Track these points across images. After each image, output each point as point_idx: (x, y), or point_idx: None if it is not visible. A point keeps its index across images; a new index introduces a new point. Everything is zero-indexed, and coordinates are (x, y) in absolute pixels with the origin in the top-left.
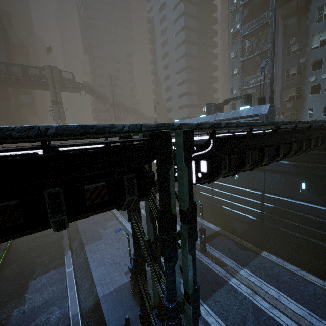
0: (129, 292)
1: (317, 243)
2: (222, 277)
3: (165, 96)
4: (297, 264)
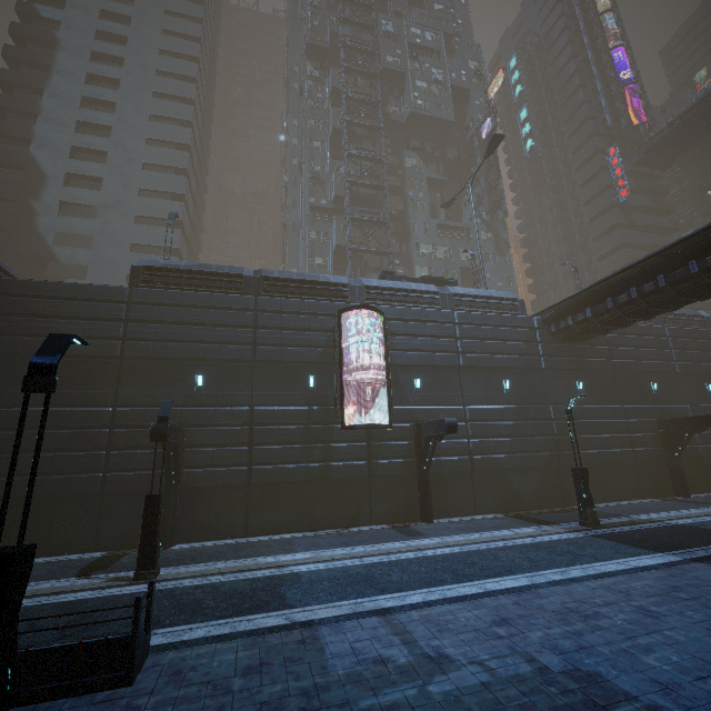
0: None
1: (610, 452)
2: (671, 525)
3: (59, 225)
4: (603, 499)
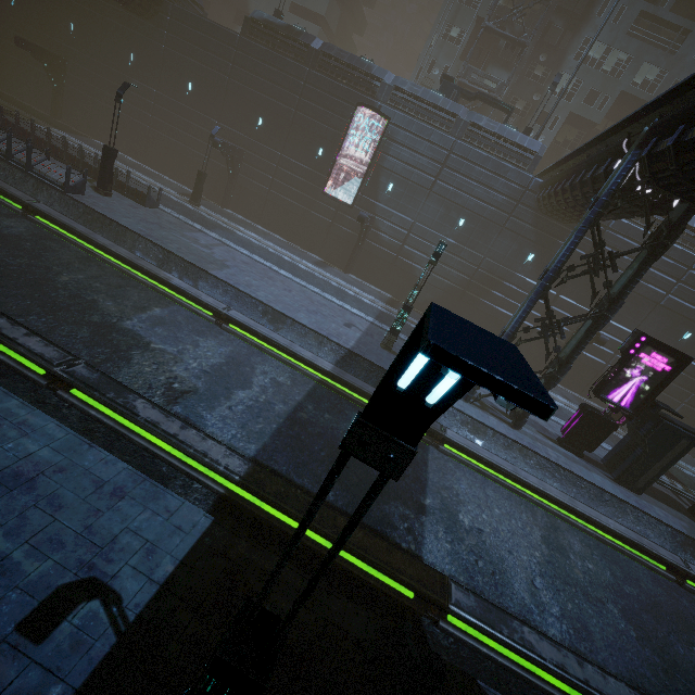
0: (378, 347)
1: (511, 316)
2: None
3: None
4: None
